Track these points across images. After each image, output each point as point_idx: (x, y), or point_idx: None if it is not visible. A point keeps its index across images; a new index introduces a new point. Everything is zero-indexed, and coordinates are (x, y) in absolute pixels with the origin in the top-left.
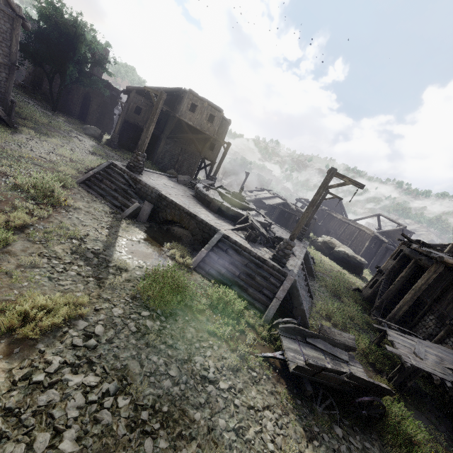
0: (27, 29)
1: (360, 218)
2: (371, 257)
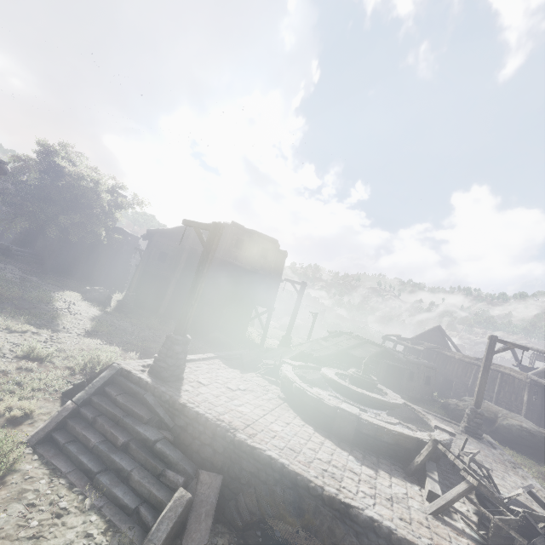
0: (3, 173)
1: None
2: (539, 416)
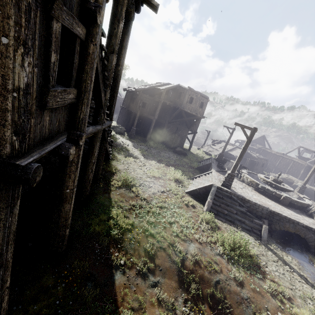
0: None
1: (289, 151)
2: (304, 179)
